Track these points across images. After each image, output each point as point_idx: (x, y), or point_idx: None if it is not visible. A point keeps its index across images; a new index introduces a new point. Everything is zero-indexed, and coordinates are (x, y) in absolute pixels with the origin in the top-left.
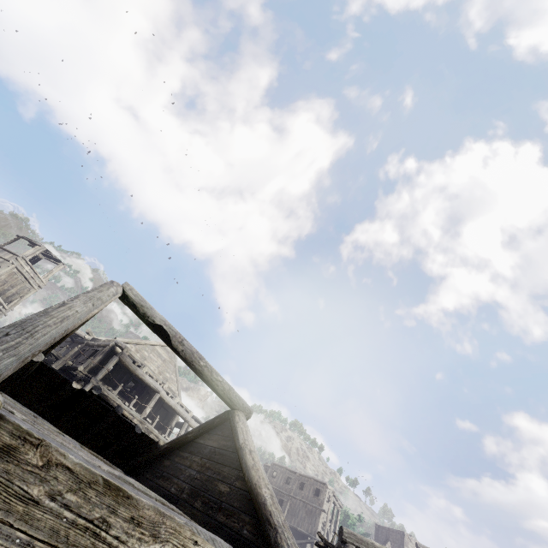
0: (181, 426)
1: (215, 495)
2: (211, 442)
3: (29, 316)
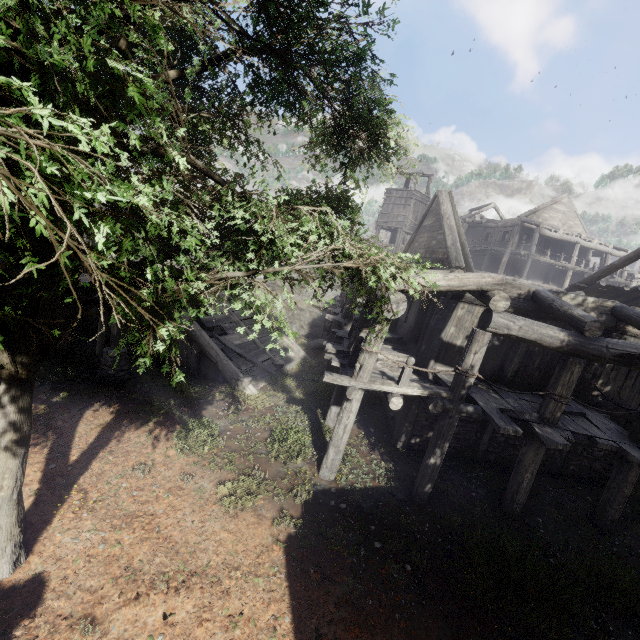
0: (605, 259)
1: None
2: None
3: None
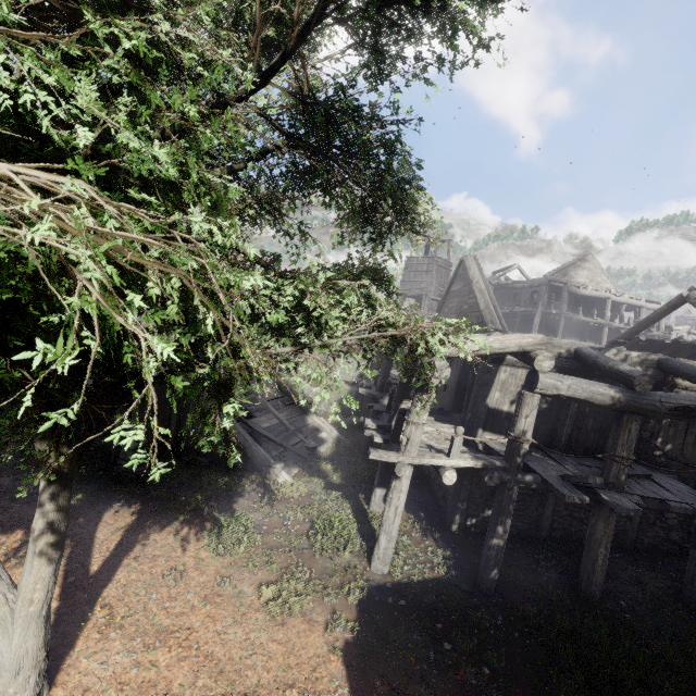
0: (639, 313)
1: None
2: None
3: None
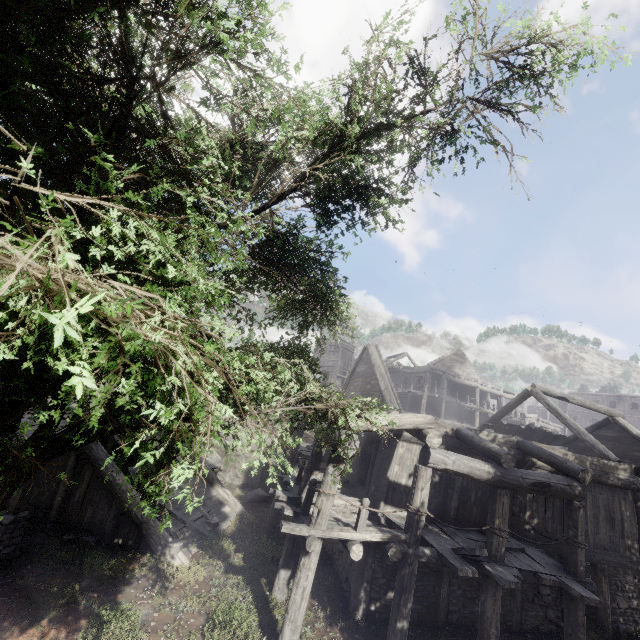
0: (500, 401)
1: (635, 457)
2: (608, 434)
3: (583, 436)
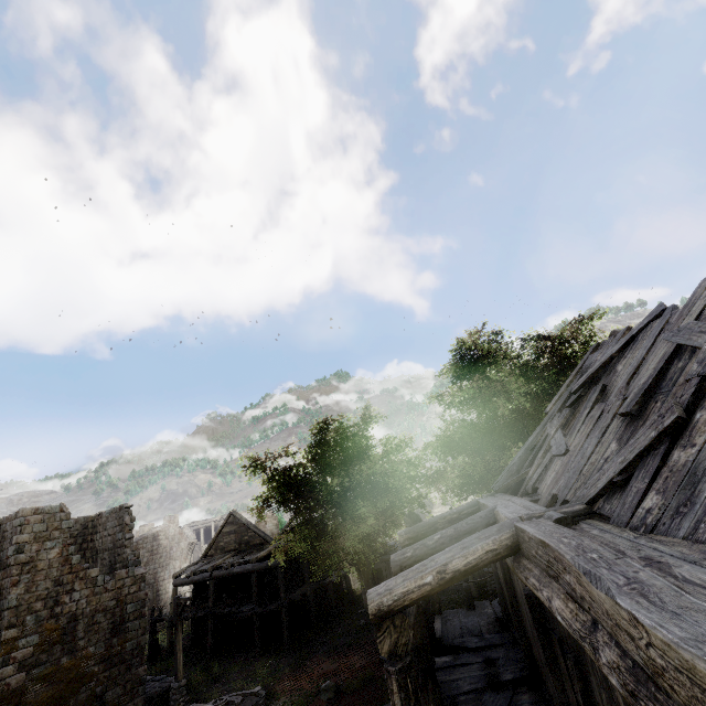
0: None
1: None
2: None
3: None
